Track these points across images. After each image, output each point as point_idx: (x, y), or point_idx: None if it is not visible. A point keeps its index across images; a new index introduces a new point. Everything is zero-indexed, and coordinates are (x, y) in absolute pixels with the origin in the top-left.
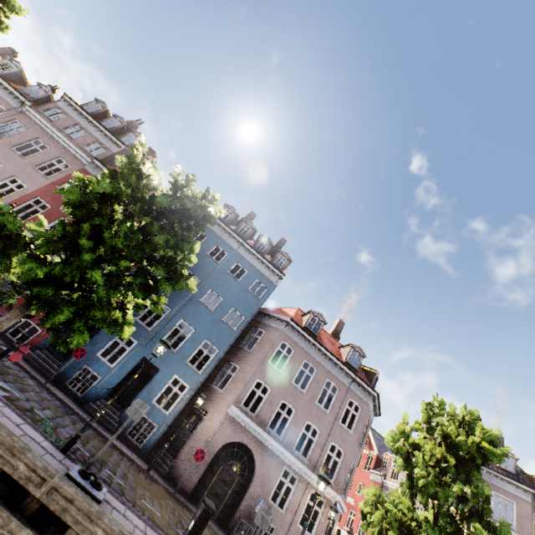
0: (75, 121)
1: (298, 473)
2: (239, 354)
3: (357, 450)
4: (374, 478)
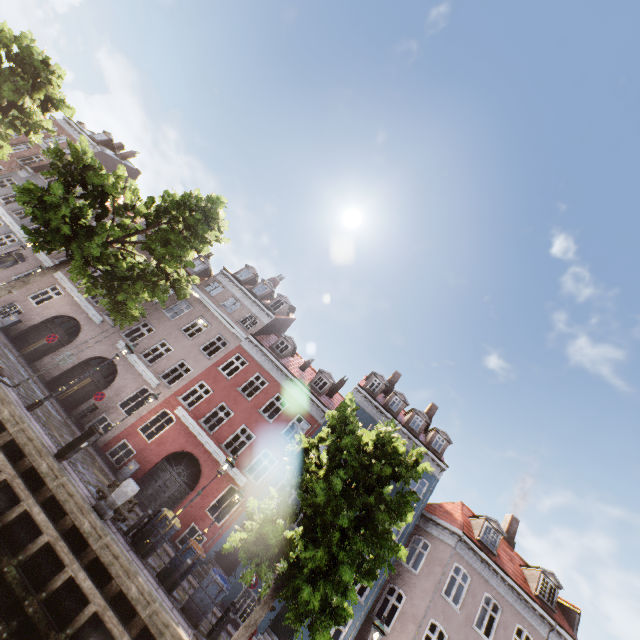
0: (231, 294)
1: None
2: (403, 575)
3: None
4: None
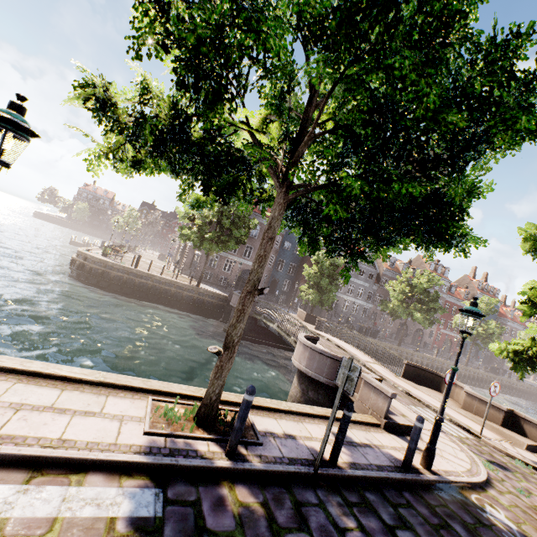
0: None
1: None
2: None
3: None
4: None
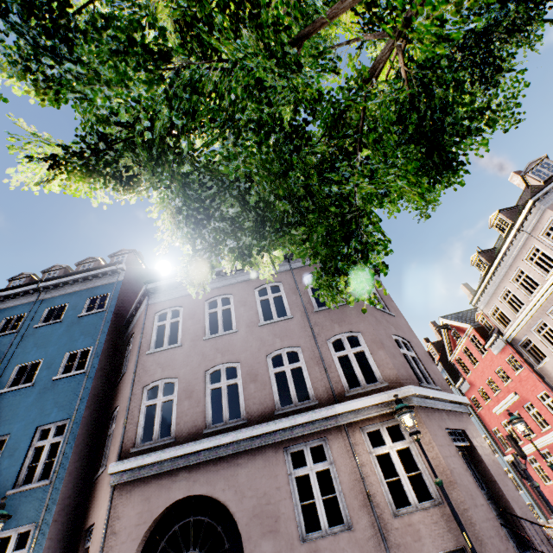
0: None
1: (317, 433)
2: (118, 392)
3: (383, 316)
4: (497, 348)
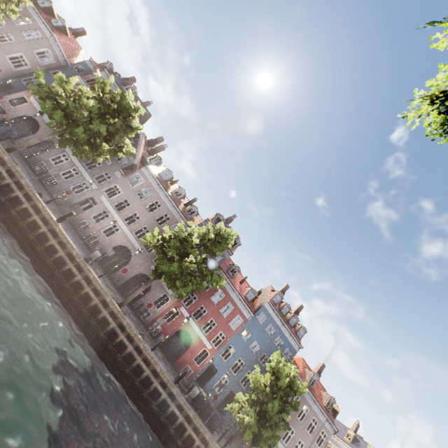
0: None
1: None
2: None
3: None
4: None
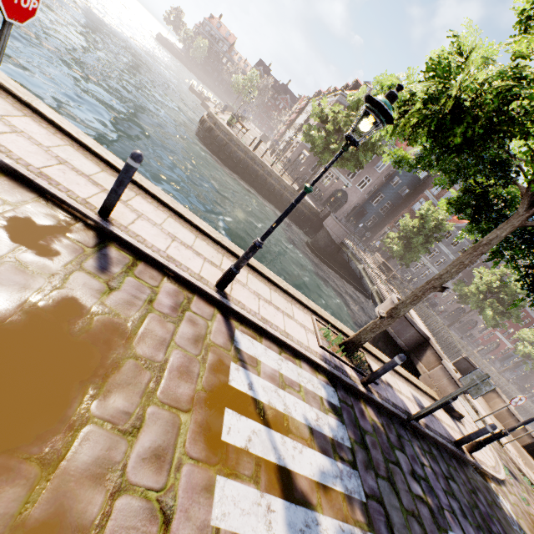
0: None
1: None
2: None
3: None
4: None
